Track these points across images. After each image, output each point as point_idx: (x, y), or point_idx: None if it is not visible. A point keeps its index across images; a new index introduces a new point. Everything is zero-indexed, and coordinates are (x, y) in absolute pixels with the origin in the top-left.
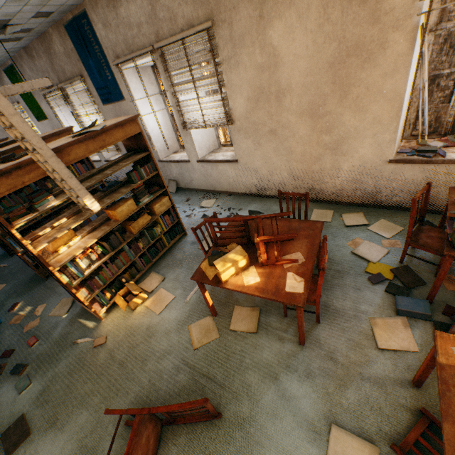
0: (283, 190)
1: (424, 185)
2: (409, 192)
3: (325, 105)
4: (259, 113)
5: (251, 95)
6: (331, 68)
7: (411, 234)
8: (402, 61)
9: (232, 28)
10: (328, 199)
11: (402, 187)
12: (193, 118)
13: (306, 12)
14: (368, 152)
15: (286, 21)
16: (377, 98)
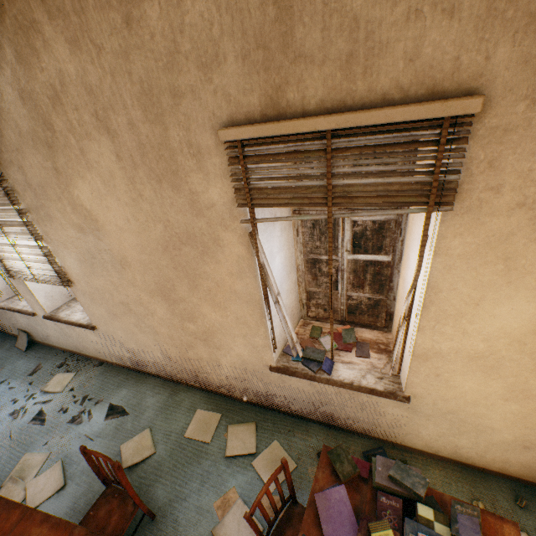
0: (163, 370)
1: (319, 400)
2: (306, 402)
3: (176, 290)
4: (101, 280)
5: (82, 257)
6: (167, 251)
7: (276, 529)
8: (246, 264)
9: (26, 174)
10: (219, 391)
11: (296, 396)
12: (18, 266)
13: (112, 180)
14: (245, 352)
15: (91, 184)
16: (233, 297)
